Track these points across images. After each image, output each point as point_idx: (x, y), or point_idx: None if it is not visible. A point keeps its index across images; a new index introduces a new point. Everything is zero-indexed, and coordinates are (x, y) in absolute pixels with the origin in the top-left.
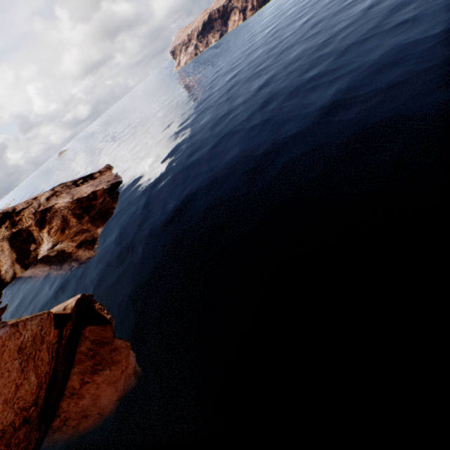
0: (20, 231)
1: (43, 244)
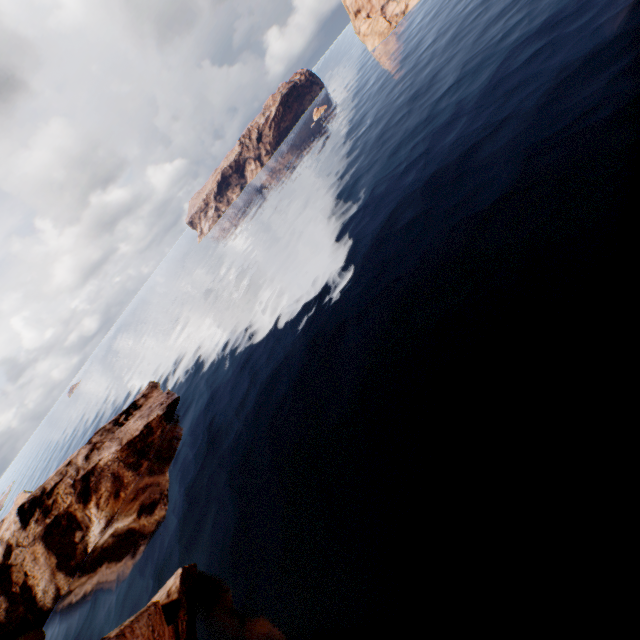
0: (57, 519)
1: (93, 525)
